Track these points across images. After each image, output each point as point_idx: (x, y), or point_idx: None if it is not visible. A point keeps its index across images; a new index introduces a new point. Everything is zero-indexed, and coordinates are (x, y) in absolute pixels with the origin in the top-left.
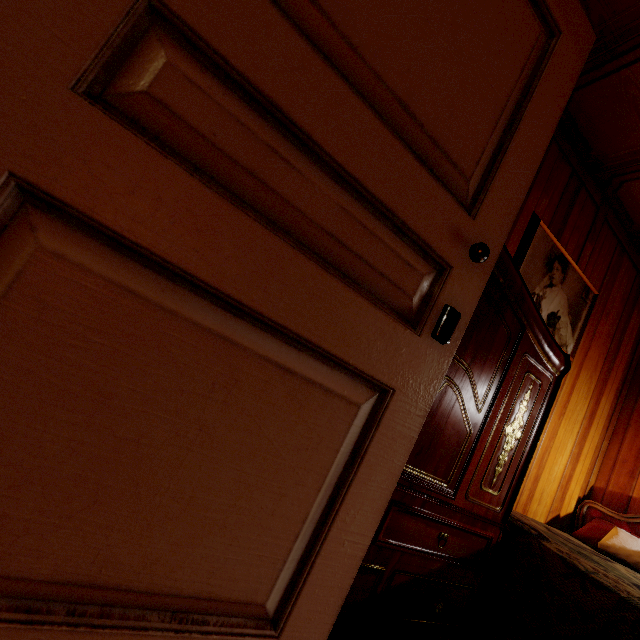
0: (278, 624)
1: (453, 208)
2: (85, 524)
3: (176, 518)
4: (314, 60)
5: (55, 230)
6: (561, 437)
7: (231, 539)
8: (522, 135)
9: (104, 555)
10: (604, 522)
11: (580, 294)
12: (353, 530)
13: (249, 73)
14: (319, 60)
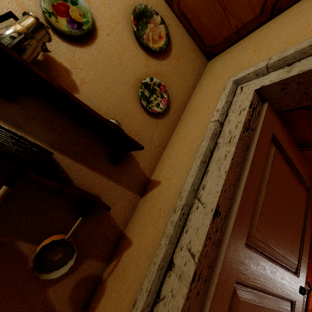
0: None
1: (294, 278)
2: None
3: None
4: (266, 262)
5: None
6: None
7: None
8: (306, 234)
9: None
10: None
11: None
12: None
13: (254, 283)
14: (267, 261)
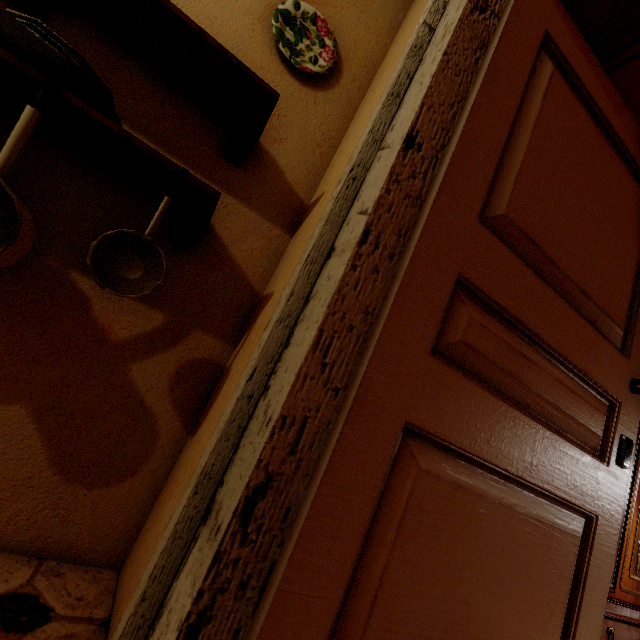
0: None
1: (616, 356)
2: None
3: None
4: (536, 282)
5: (420, 451)
6: None
7: None
8: None
9: None
10: None
11: None
12: None
13: (507, 306)
14: (539, 280)
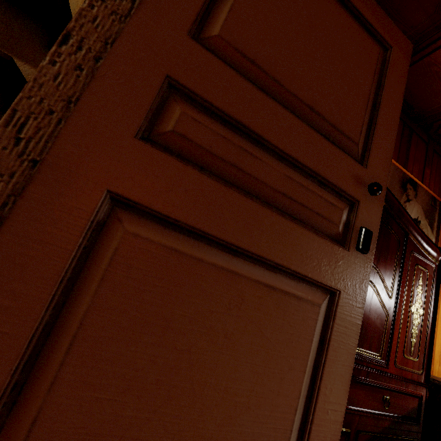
0: None
1: (352, 163)
2: (164, 416)
3: (218, 404)
4: (258, 94)
5: (131, 219)
6: None
7: (254, 417)
8: (383, 111)
9: (177, 438)
10: None
11: (430, 203)
12: (332, 400)
13: (224, 108)
14: (260, 93)
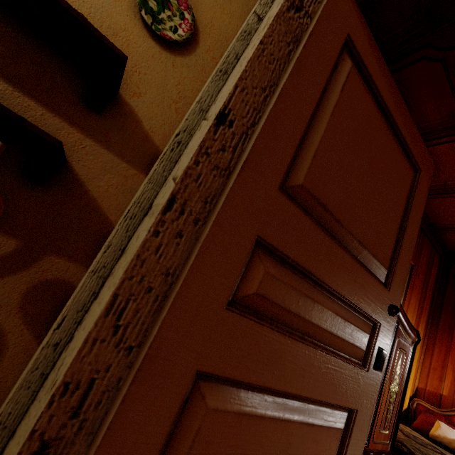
0: None
1: (380, 289)
2: None
3: None
4: (324, 238)
5: (211, 391)
6: None
7: None
8: (407, 233)
9: None
10: (429, 415)
11: None
12: None
13: (298, 259)
14: (326, 237)
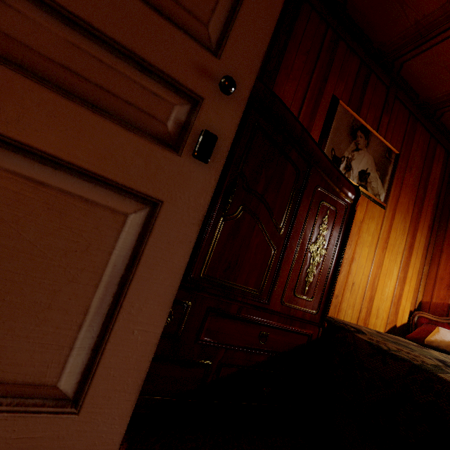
0: (78, 403)
1: (194, 48)
2: None
3: None
4: None
5: None
6: (387, 265)
7: (6, 329)
8: None
9: None
10: (430, 325)
11: (384, 155)
12: (141, 321)
13: None
14: None
